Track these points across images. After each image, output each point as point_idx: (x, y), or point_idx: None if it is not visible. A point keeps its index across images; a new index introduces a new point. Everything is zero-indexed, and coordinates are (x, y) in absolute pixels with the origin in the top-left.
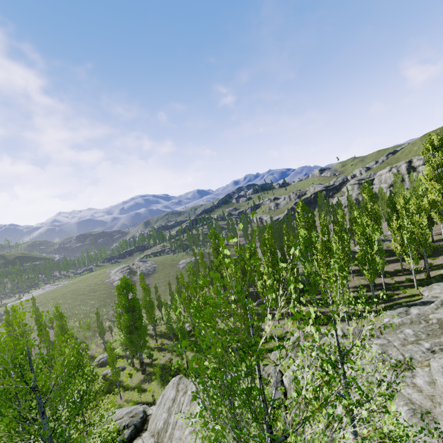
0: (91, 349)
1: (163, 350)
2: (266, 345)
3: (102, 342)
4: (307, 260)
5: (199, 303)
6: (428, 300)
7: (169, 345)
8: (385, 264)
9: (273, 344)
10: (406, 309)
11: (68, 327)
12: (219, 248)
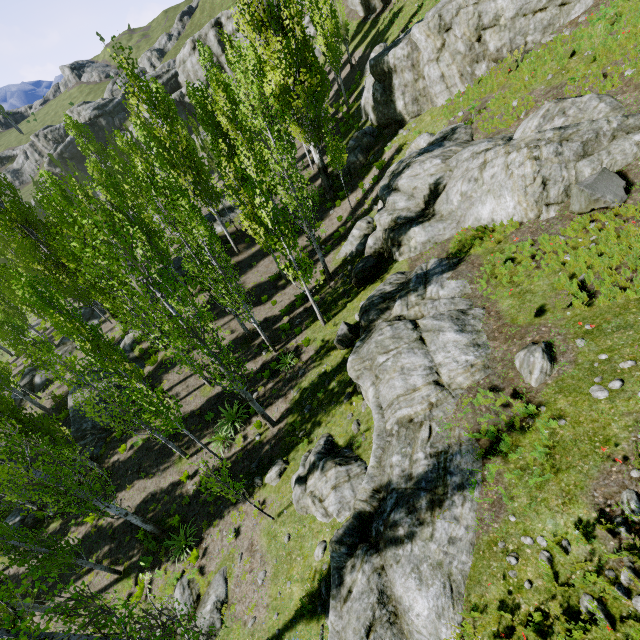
0: None
1: None
2: None
3: None
4: None
5: None
6: (408, 465)
7: None
8: (253, 266)
9: None
10: (377, 577)
11: None
12: None
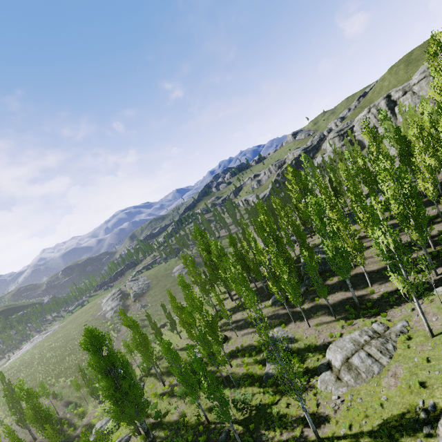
0: (88, 413)
1: (174, 396)
2: (304, 364)
3: (99, 402)
4: (328, 237)
5: (201, 331)
6: None
7: (178, 391)
8: None
9: (312, 360)
10: None
11: (58, 390)
12: (209, 248)
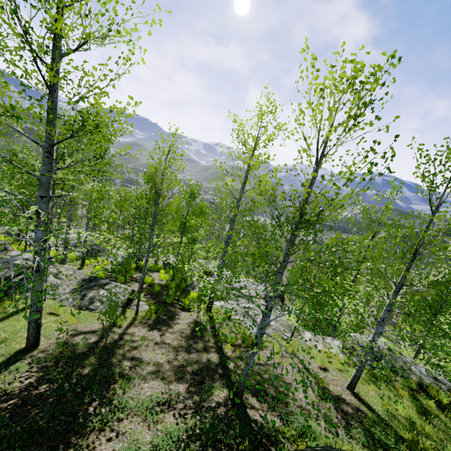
0: None
1: None
2: None
3: None
4: None
5: None
6: None
7: None
8: None
9: None
10: None
11: None
12: None
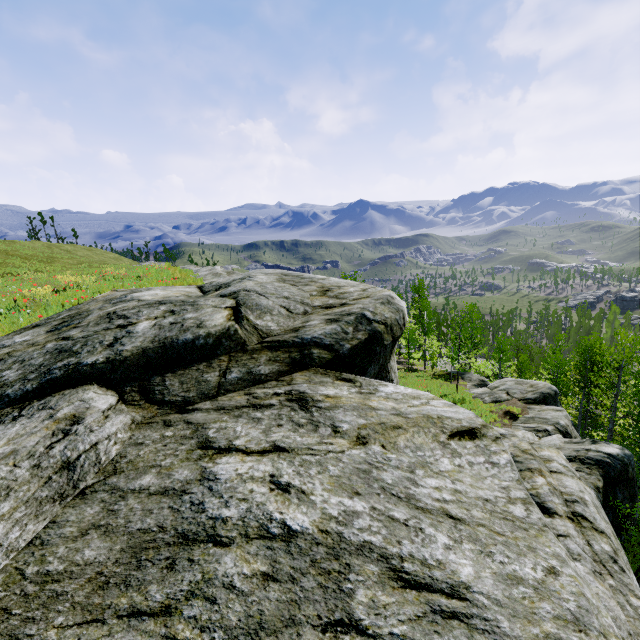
0: None
1: None
2: None
3: None
4: None
5: None
6: None
7: None
8: None
9: None
10: None
11: None
12: None
